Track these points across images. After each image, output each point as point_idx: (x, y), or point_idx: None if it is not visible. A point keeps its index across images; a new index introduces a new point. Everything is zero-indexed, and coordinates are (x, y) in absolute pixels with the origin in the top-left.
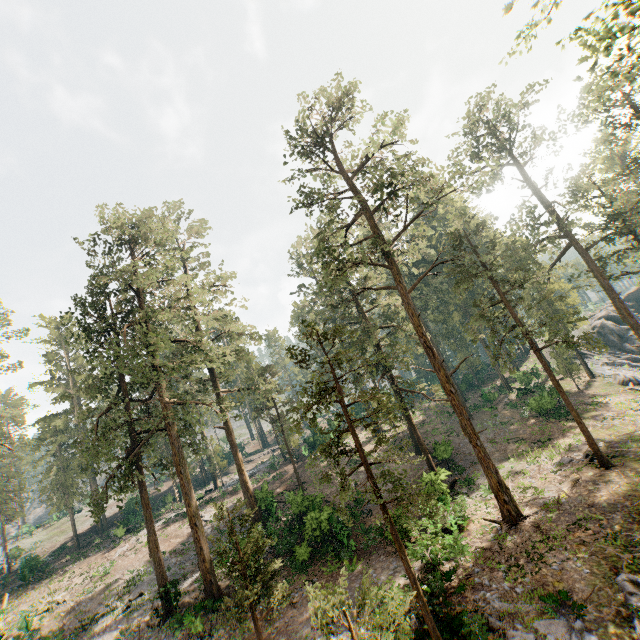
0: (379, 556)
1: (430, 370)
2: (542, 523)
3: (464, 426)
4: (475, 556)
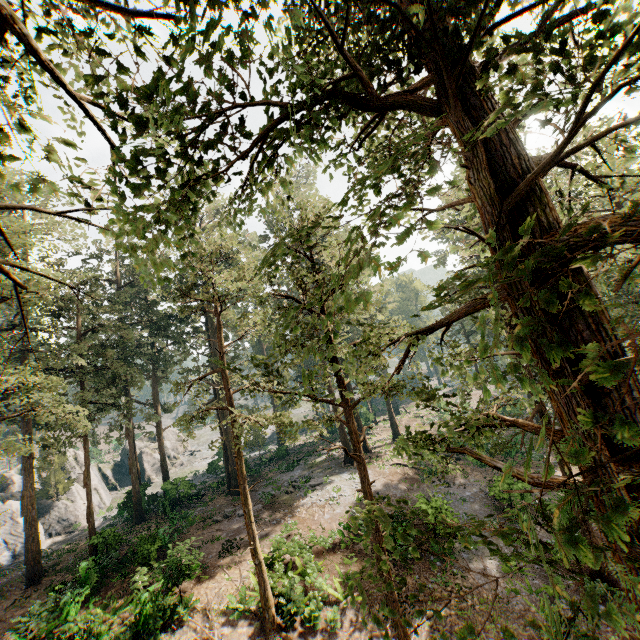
0: None
1: None
2: None
3: None
4: None
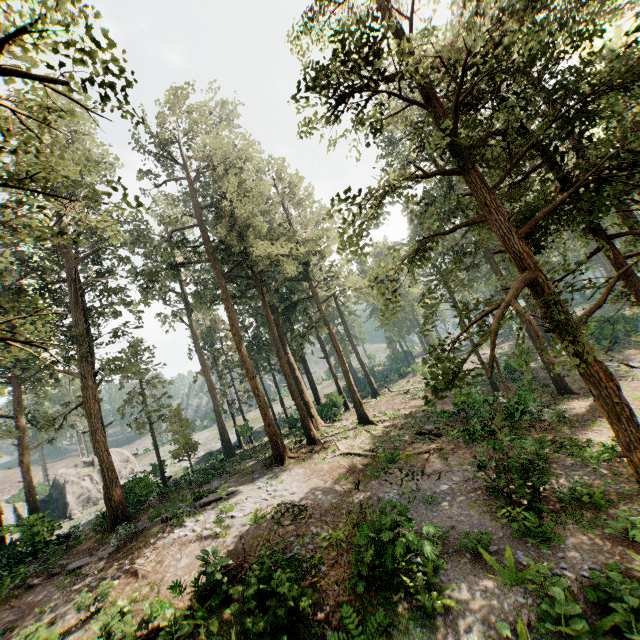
0: None
1: None
2: None
3: None
4: None
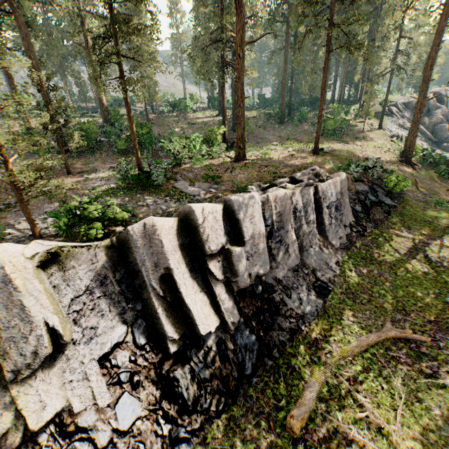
0: (163, 159)
1: (233, 31)
2: (251, 163)
3: (237, 89)
4: (205, 166)
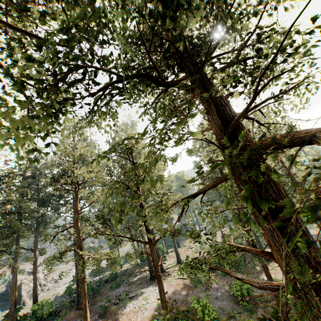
0: None
1: None
2: None
3: None
4: None
